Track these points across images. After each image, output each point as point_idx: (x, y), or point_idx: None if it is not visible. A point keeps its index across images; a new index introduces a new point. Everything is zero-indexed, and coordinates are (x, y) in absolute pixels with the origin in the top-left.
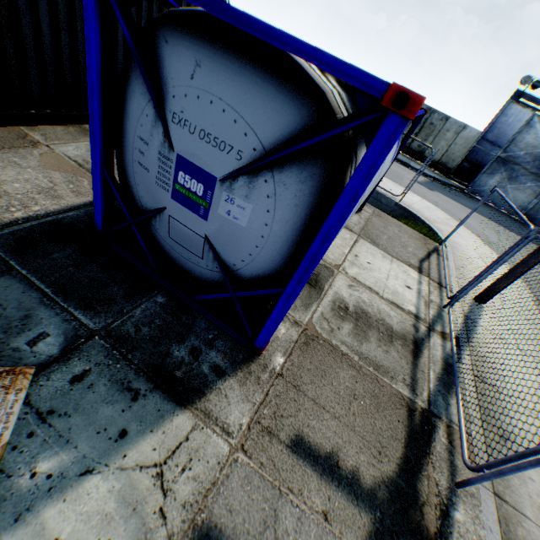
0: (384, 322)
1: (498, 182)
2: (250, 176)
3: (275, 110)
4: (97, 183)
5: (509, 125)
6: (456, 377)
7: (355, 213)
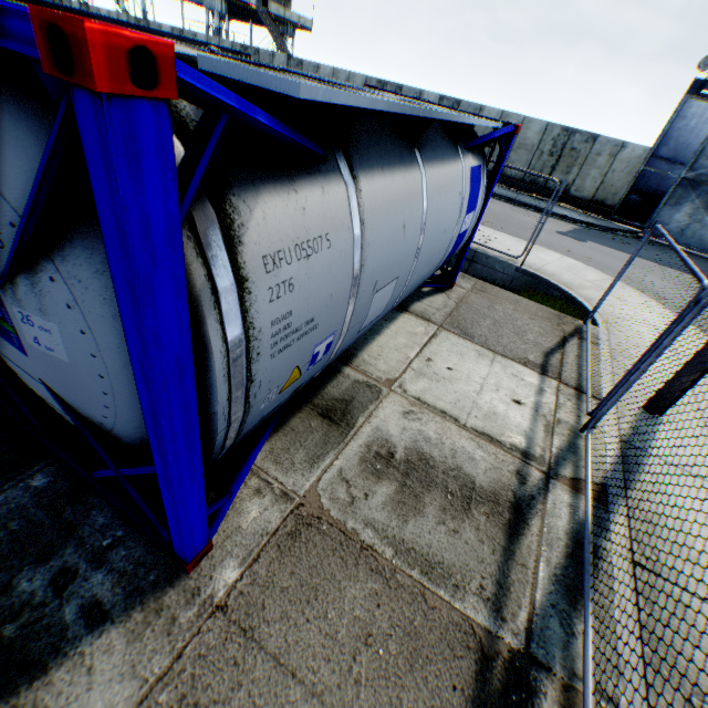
0: (459, 473)
1: (689, 215)
2: (29, 274)
3: (11, 146)
4: None
5: (691, 131)
6: (587, 575)
7: (441, 291)
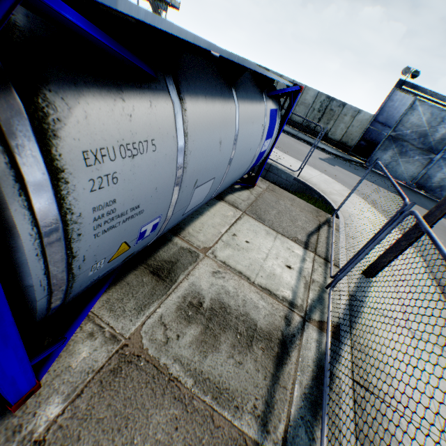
0: (247, 318)
1: (391, 157)
2: None
3: None
4: None
5: (396, 108)
6: (326, 395)
7: (247, 189)
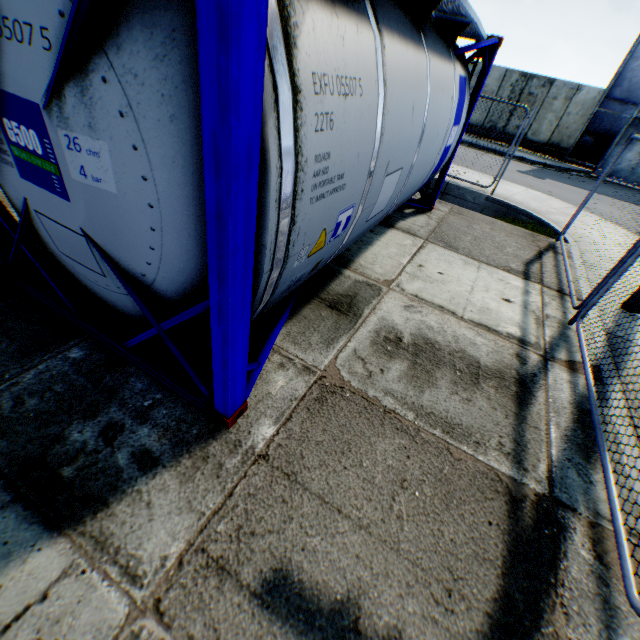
0: (464, 355)
1: (639, 154)
2: (78, 80)
3: None
4: None
5: None
6: (600, 432)
7: (422, 213)
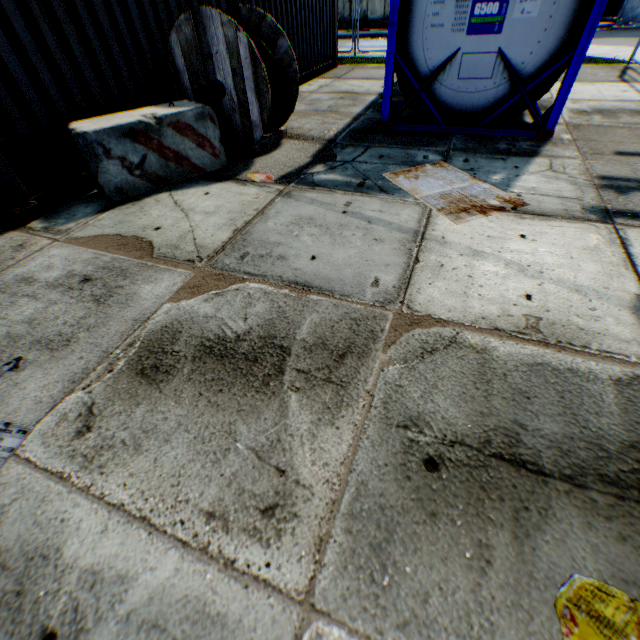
0: (622, 110)
1: None
2: None
3: None
4: (389, 73)
5: None
6: None
7: None
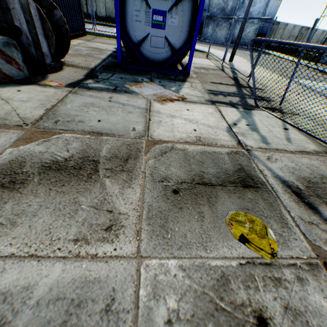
0: (210, 68)
1: (212, 30)
2: (176, 7)
3: None
4: (118, 39)
5: None
6: (236, 70)
7: None
